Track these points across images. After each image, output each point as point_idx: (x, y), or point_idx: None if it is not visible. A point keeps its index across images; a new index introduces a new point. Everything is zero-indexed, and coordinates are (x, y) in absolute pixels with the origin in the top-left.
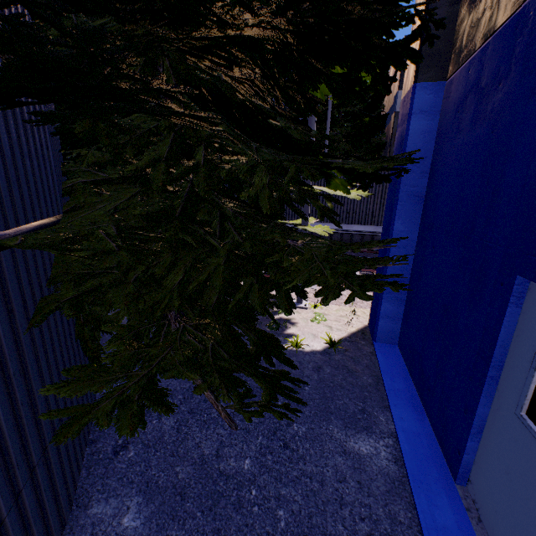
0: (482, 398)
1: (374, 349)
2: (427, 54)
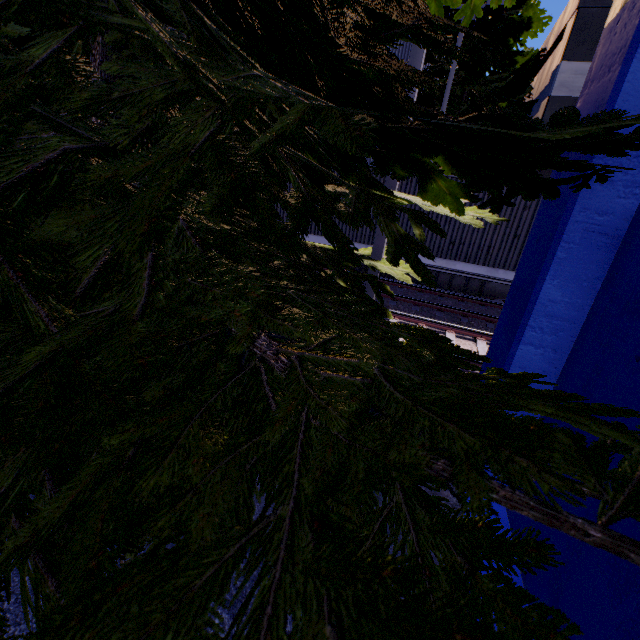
0: None
1: None
2: None
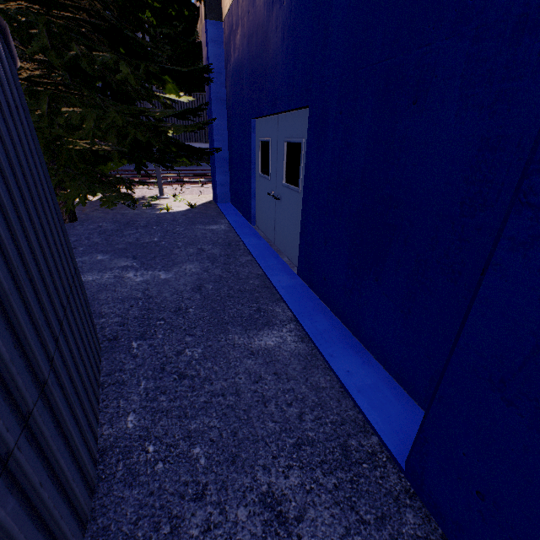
0: (252, 179)
1: (217, 206)
2: (209, 0)
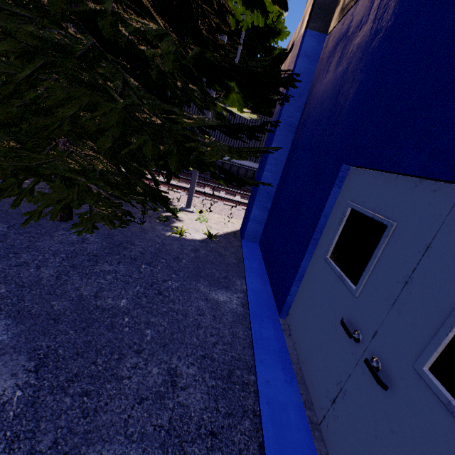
0: (306, 254)
1: (241, 244)
2: (319, 7)
